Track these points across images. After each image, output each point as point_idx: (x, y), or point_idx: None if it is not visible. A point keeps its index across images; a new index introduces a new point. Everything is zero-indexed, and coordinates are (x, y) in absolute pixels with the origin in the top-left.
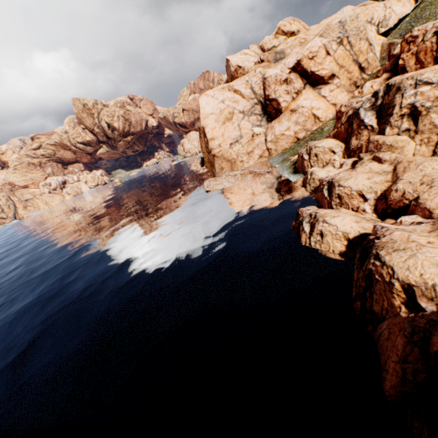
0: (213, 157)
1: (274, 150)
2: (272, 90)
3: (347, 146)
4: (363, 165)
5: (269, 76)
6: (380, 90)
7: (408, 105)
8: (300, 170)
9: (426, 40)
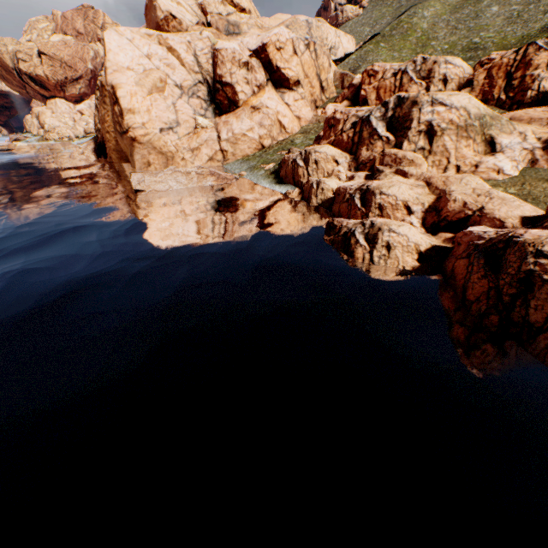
0: (131, 141)
1: (231, 153)
2: (228, 71)
3: (353, 157)
4: (388, 177)
5: (225, 49)
6: (390, 101)
7: (426, 122)
8: (290, 179)
9: (386, 79)
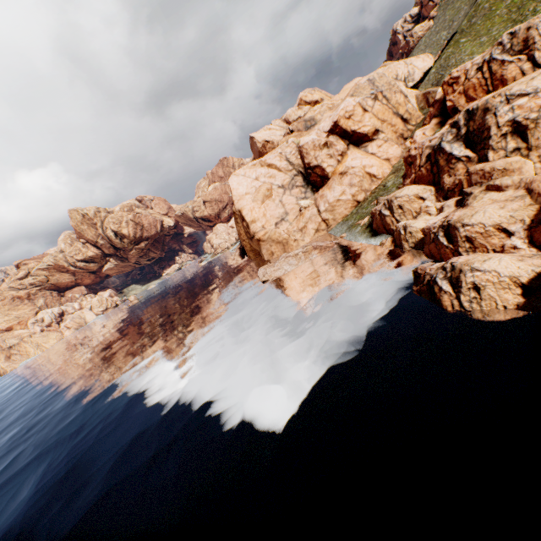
0: (257, 242)
1: (331, 220)
2: (312, 157)
3: (438, 187)
4: (477, 199)
5: (306, 144)
6: (459, 119)
7: (507, 123)
8: (382, 230)
9: (470, 78)
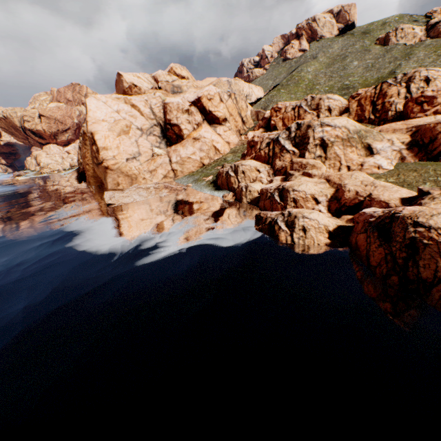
0: (105, 169)
1: (180, 171)
2: (174, 116)
3: (270, 166)
4: (297, 178)
5: (172, 103)
6: (291, 126)
7: (319, 138)
8: (225, 186)
9: (288, 112)
